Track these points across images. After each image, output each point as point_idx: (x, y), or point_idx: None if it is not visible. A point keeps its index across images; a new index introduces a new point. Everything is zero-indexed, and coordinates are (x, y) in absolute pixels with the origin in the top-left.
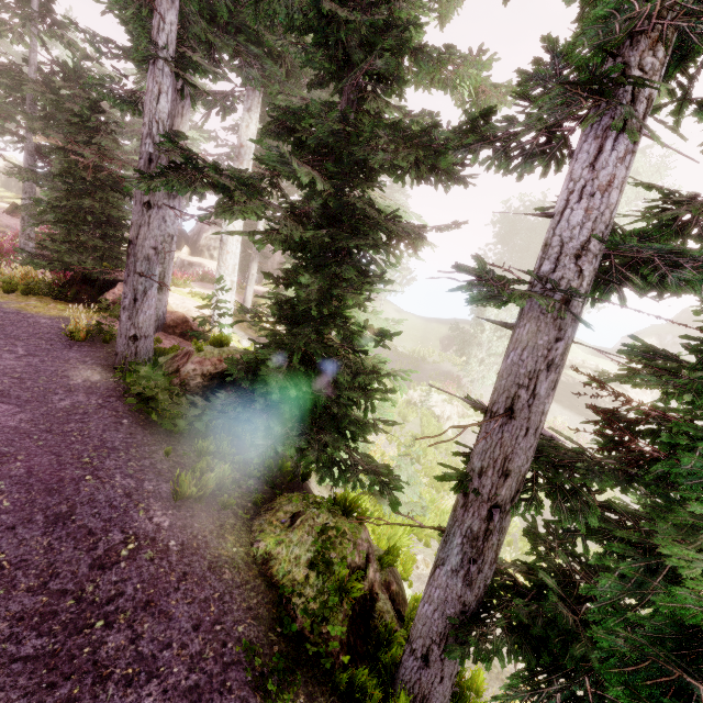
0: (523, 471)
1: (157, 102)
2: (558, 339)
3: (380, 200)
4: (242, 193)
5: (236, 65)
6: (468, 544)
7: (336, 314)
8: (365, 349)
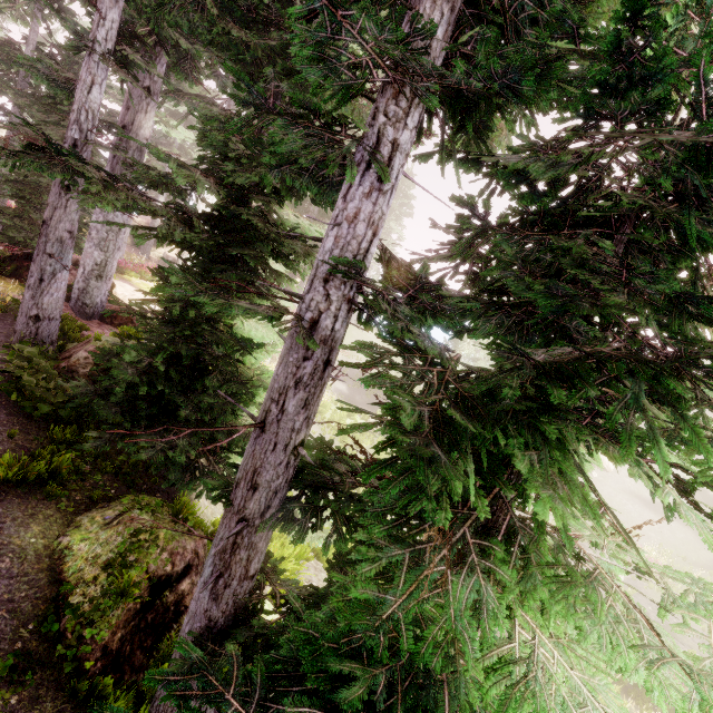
0: (274, 487)
1: (89, 92)
2: (306, 359)
3: (292, 217)
4: (96, 184)
5: (213, 73)
6: (218, 556)
7: (214, 319)
8: (227, 356)
